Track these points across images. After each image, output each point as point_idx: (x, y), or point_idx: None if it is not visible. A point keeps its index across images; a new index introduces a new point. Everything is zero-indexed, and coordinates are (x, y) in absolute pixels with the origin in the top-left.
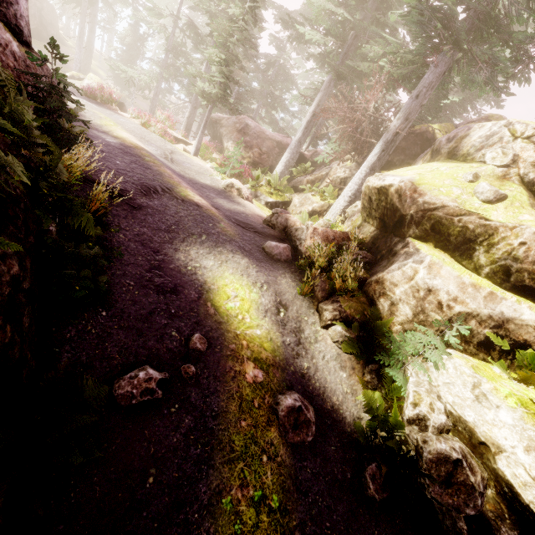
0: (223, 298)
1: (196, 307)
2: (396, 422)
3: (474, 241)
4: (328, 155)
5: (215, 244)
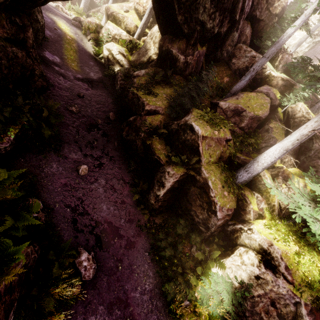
0: (60, 25)
1: (54, 24)
2: (99, 50)
3: (121, 21)
4: (102, 1)
5: (55, 15)
